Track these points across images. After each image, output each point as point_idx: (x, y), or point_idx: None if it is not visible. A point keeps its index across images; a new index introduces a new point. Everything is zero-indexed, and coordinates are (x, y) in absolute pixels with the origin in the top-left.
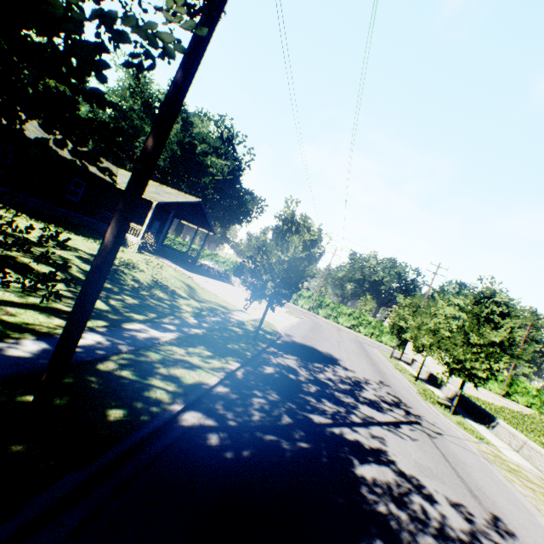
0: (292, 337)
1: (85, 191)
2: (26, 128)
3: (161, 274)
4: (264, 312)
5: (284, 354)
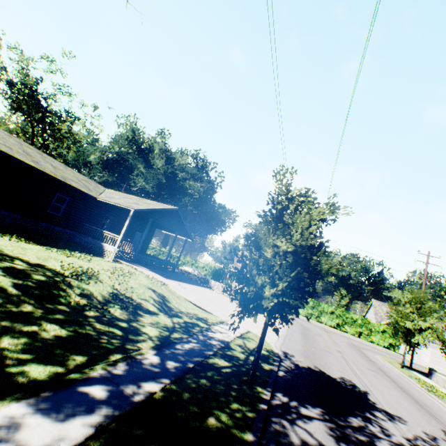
0: (293, 359)
1: (67, 206)
2: (9, 148)
3: (127, 284)
4: (261, 334)
5: (299, 405)
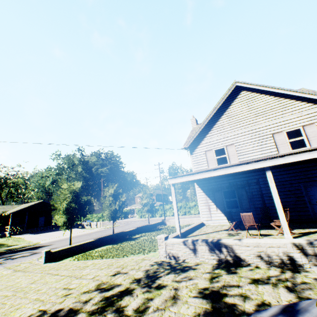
0: (36, 245)
1: None
2: None
3: None
4: None
5: None
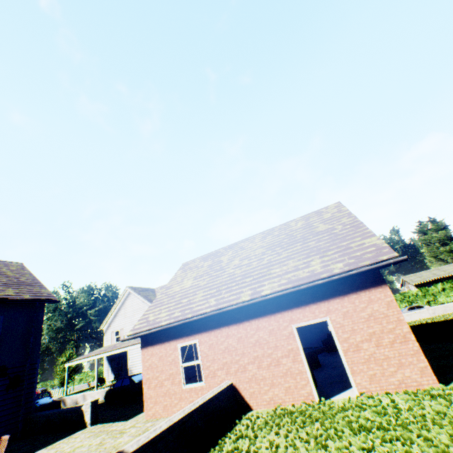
0: None
1: None
2: None
3: None
4: None
5: None
